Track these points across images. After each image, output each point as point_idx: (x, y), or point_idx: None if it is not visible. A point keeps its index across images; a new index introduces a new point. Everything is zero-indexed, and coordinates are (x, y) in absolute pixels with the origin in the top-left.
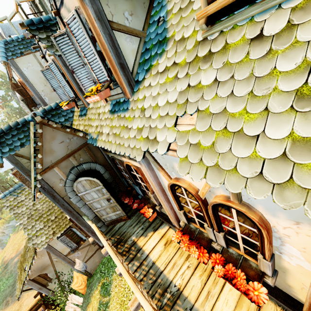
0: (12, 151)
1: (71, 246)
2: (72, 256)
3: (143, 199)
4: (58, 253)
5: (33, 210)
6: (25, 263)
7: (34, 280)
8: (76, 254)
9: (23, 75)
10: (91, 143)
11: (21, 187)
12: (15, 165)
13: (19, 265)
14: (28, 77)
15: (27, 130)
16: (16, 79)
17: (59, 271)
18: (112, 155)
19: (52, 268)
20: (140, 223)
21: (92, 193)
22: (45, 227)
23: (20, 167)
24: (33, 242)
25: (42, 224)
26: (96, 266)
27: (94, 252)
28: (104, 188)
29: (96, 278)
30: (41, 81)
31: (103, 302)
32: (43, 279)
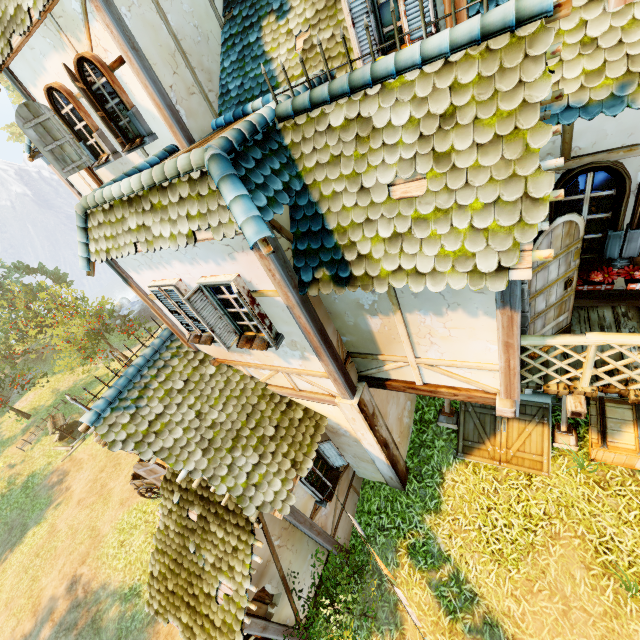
0: (276, 206)
1: (318, 492)
2: (317, 517)
3: (639, 261)
4: (301, 516)
5: (207, 429)
6: (208, 582)
7: (247, 614)
8: (323, 510)
9: (123, 27)
10: (571, 122)
11: (133, 383)
12: (274, 256)
13: (161, 604)
14: (135, 37)
15: (281, 151)
16: (22, 75)
17: (286, 571)
18: (586, 161)
19: (274, 567)
20: (611, 329)
21: (553, 265)
22: (266, 458)
23: (281, 263)
24: (256, 502)
25: (250, 454)
26: (350, 527)
27: (345, 496)
28: (579, 247)
29: (380, 547)
30: (164, 59)
31: (443, 580)
32: (258, 605)
